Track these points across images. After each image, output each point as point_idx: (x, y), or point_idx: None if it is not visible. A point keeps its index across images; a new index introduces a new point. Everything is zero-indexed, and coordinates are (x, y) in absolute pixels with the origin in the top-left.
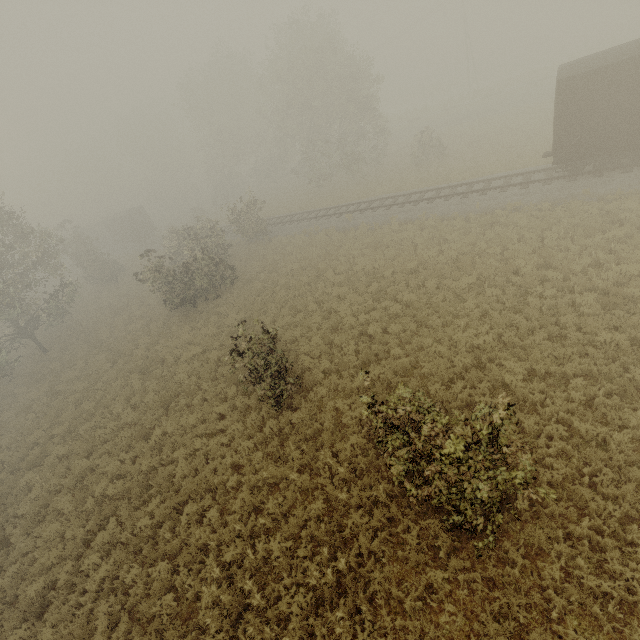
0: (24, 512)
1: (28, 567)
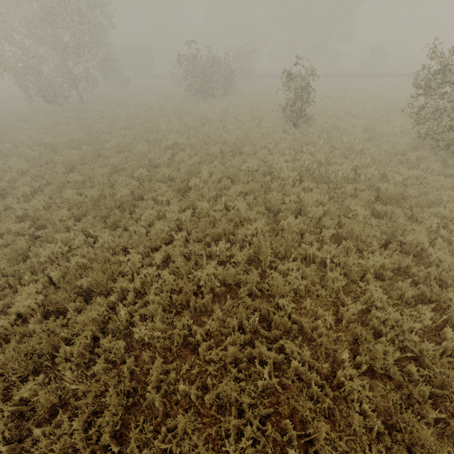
0: (110, 147)
1: (124, 164)
